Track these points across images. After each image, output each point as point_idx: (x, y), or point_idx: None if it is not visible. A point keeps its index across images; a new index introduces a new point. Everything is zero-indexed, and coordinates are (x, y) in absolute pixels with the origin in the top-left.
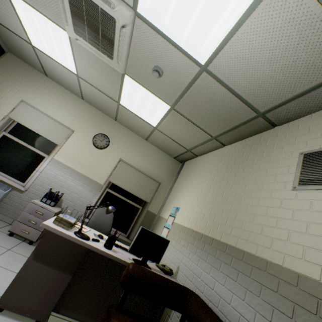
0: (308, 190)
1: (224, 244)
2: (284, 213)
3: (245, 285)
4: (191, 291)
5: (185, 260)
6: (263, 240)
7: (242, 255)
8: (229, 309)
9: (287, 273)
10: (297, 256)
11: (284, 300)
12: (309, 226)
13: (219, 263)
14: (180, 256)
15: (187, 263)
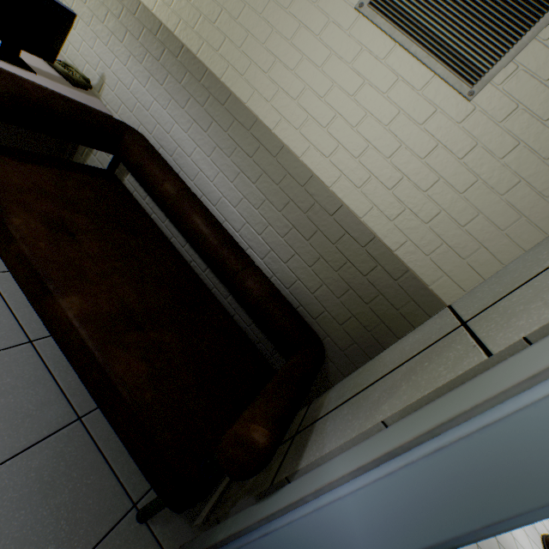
0: (372, 26)
1: (201, 66)
2: (316, 52)
3: (217, 140)
4: (131, 130)
5: (120, 69)
6: (266, 86)
7: (226, 98)
8: (188, 162)
9: (272, 141)
10: (294, 125)
11: (255, 167)
12: (332, 90)
13: (186, 99)
14: (106, 57)
15: (124, 77)
